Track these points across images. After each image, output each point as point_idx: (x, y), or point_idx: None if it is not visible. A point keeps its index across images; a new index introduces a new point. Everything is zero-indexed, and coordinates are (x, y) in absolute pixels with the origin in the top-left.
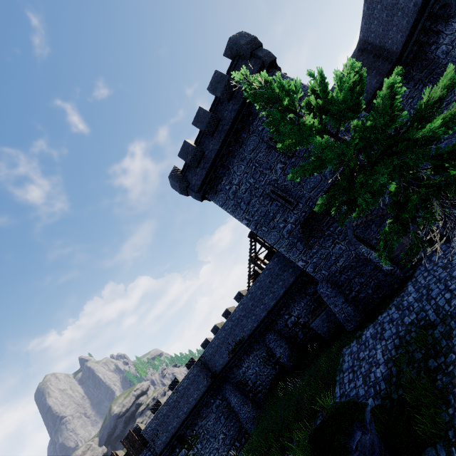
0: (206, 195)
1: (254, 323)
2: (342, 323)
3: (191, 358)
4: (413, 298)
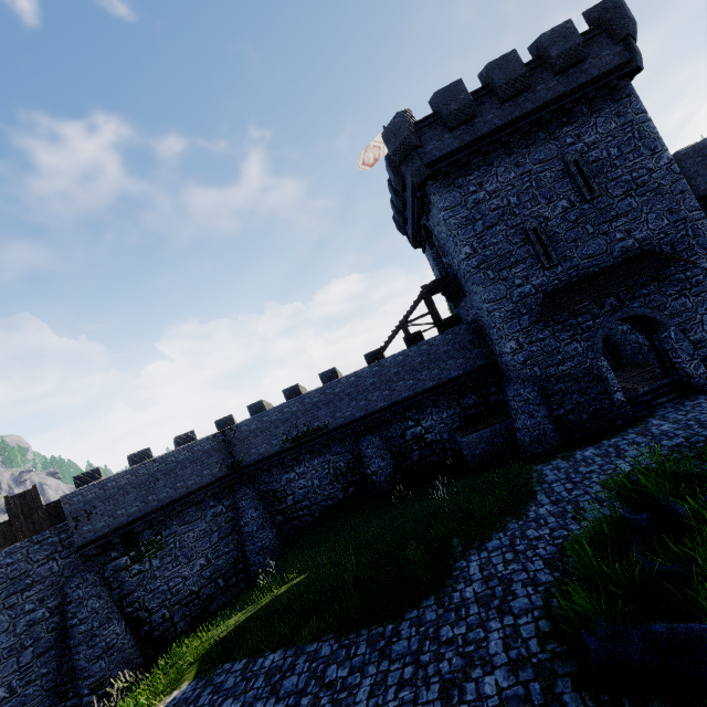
0: (430, 180)
1: (357, 411)
2: (524, 443)
3: (191, 431)
4: (670, 427)
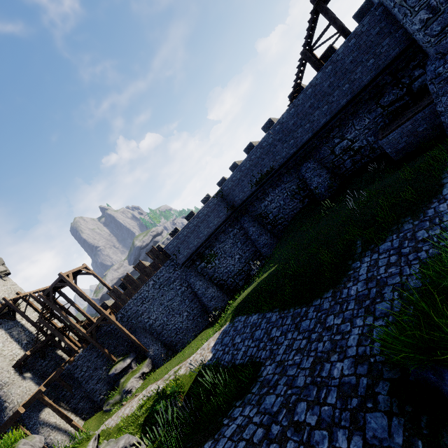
0: None
1: (290, 150)
2: None
3: (207, 194)
4: None
